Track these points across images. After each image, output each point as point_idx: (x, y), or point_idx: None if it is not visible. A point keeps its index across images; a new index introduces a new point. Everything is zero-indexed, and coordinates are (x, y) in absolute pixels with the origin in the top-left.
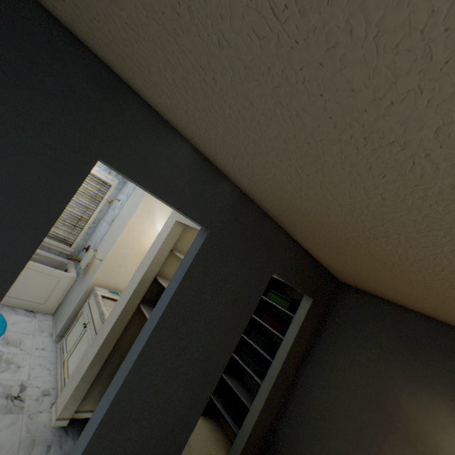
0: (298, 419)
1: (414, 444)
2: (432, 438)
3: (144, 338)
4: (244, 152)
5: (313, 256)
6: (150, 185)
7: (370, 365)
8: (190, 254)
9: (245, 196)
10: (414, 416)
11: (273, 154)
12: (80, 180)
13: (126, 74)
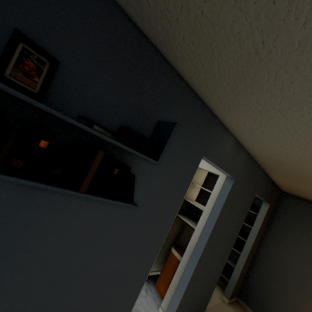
0: (263, 271)
1: None
2: None
3: (205, 237)
4: (278, 146)
5: (272, 180)
6: (217, 162)
7: (309, 241)
8: (224, 192)
9: (250, 156)
10: None
11: (301, 151)
12: (196, 168)
13: (222, 114)
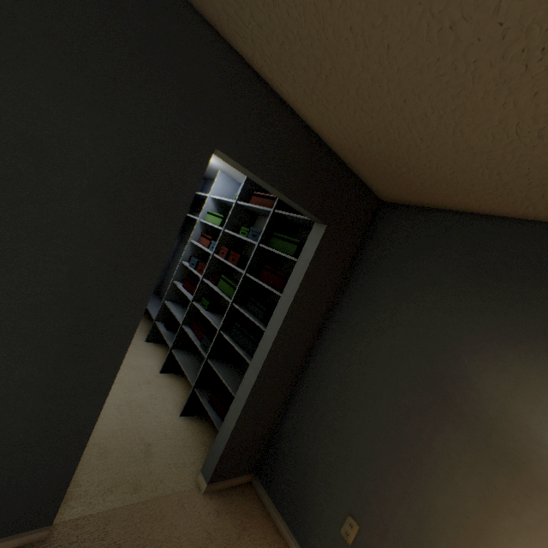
0: (310, 411)
1: (488, 437)
2: (522, 425)
3: None
4: None
5: (315, 133)
6: None
7: (422, 321)
8: None
9: None
10: (492, 393)
11: None
12: None
13: None
